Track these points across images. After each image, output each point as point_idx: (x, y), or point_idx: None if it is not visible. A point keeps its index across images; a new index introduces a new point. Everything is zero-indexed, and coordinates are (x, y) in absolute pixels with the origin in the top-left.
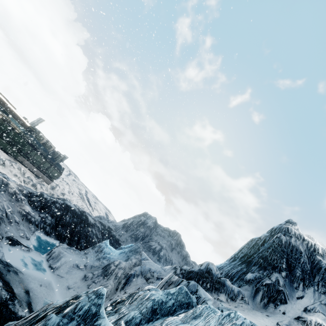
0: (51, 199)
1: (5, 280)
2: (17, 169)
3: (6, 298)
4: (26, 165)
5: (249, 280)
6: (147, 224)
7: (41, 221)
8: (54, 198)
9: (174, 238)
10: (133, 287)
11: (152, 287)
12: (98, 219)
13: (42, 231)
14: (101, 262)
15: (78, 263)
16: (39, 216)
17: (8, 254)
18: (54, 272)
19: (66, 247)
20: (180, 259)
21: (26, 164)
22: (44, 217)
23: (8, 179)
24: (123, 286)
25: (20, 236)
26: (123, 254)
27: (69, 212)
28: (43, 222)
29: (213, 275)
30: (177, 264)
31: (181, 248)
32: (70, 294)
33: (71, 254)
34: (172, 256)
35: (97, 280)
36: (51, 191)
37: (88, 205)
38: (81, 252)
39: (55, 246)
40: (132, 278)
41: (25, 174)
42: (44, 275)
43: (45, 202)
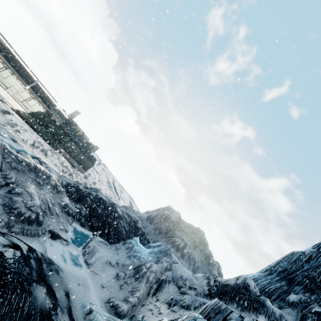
0: (85, 191)
1: (48, 284)
2: (57, 159)
3: (50, 308)
4: (64, 155)
5: (293, 303)
6: (171, 218)
7: (77, 212)
8: (87, 188)
9: (197, 235)
10: (165, 294)
11: (198, 316)
12: (124, 208)
13: (77, 222)
14: (132, 261)
15: (110, 259)
16: (75, 207)
17: (50, 248)
18: (89, 268)
19: (99, 241)
20: (202, 257)
21: (64, 154)
22: (79, 208)
23: (49, 168)
24: (154, 291)
25: (60, 228)
26: (153, 254)
27: (101, 203)
28: (79, 213)
29: (251, 292)
30: (199, 262)
31: (204, 246)
32: (104, 294)
33: (104, 249)
34: (195, 254)
35: (129, 281)
36: (84, 180)
37: (115, 194)
38: (112, 247)
39: (89, 238)
40: (163, 284)
41: (63, 164)
42: (80, 271)
43: (81, 193)
